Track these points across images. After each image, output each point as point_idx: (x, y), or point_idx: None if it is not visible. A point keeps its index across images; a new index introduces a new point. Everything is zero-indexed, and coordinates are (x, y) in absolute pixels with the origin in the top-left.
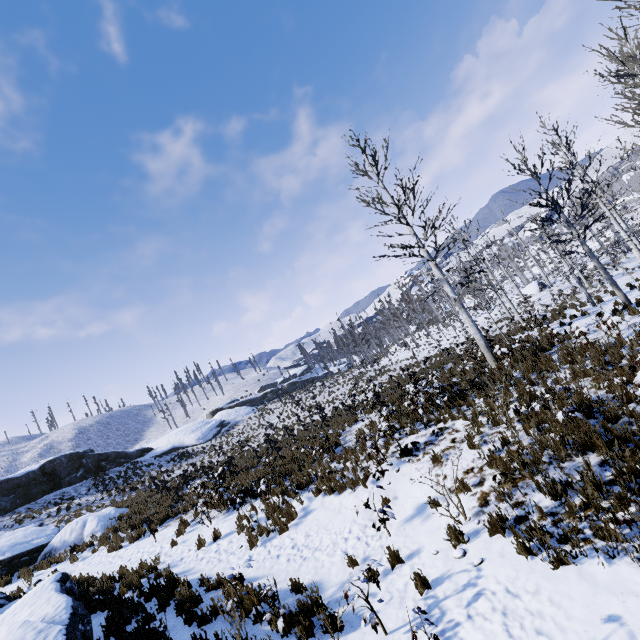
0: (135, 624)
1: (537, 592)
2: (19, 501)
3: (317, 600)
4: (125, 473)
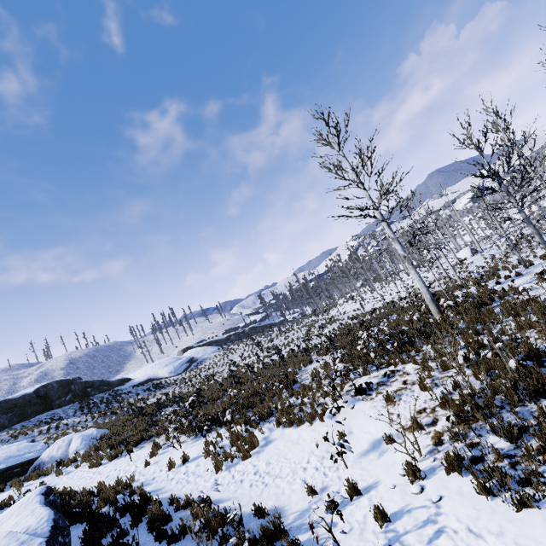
0: (110, 538)
1: (501, 534)
2: (15, 419)
3: (279, 526)
4: (107, 399)
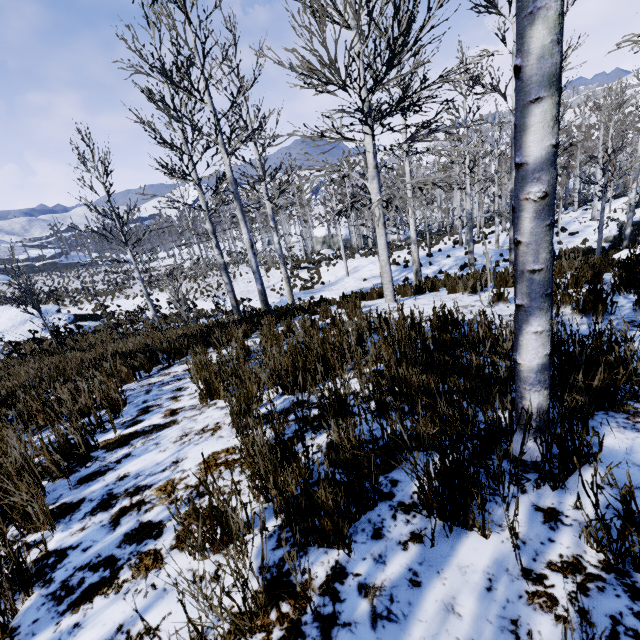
0: None
1: None
2: None
3: None
4: None
